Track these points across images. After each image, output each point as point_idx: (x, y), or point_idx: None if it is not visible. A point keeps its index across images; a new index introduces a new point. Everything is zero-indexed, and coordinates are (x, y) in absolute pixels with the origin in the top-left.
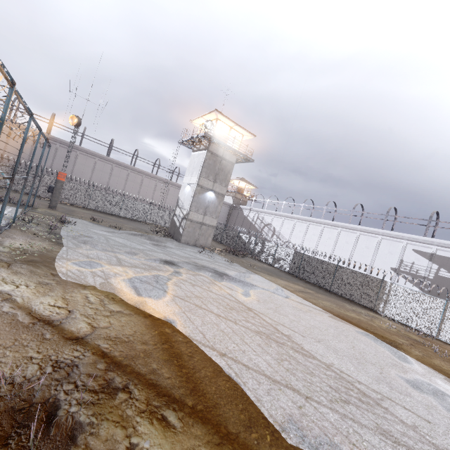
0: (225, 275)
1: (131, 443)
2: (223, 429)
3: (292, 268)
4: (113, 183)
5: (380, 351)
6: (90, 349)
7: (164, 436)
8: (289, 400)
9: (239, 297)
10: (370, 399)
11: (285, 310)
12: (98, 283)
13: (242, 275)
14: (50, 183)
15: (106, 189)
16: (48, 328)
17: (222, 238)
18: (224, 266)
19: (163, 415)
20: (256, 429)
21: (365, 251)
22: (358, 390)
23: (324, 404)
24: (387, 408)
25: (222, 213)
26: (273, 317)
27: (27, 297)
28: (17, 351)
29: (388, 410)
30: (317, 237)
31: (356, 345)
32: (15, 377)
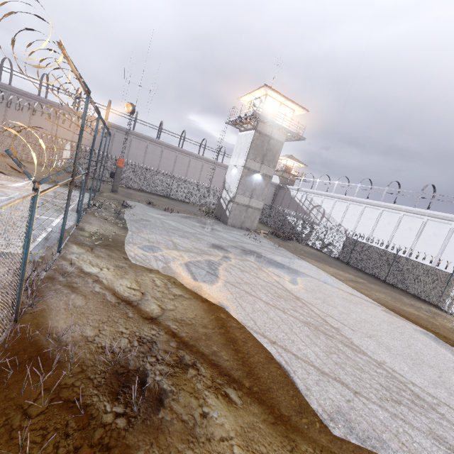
0: (272, 261)
1: (203, 411)
2: (276, 410)
3: (343, 255)
4: (163, 166)
5: (441, 353)
6: (163, 328)
7: (228, 409)
8: (337, 393)
9: (286, 285)
10: (424, 403)
11: (333, 301)
12: (160, 267)
13: (288, 261)
14: (111, 168)
15: (157, 171)
16: (129, 308)
17: (267, 220)
18: (270, 251)
19: (226, 391)
20: (306, 415)
21: (432, 239)
22: (412, 392)
23: (373, 401)
24: (444, 415)
25: (268, 193)
26: (321, 308)
27: (109, 279)
28: (112, 326)
29: (444, 417)
30: (373, 221)
31: (412, 344)
32: (114, 347)
